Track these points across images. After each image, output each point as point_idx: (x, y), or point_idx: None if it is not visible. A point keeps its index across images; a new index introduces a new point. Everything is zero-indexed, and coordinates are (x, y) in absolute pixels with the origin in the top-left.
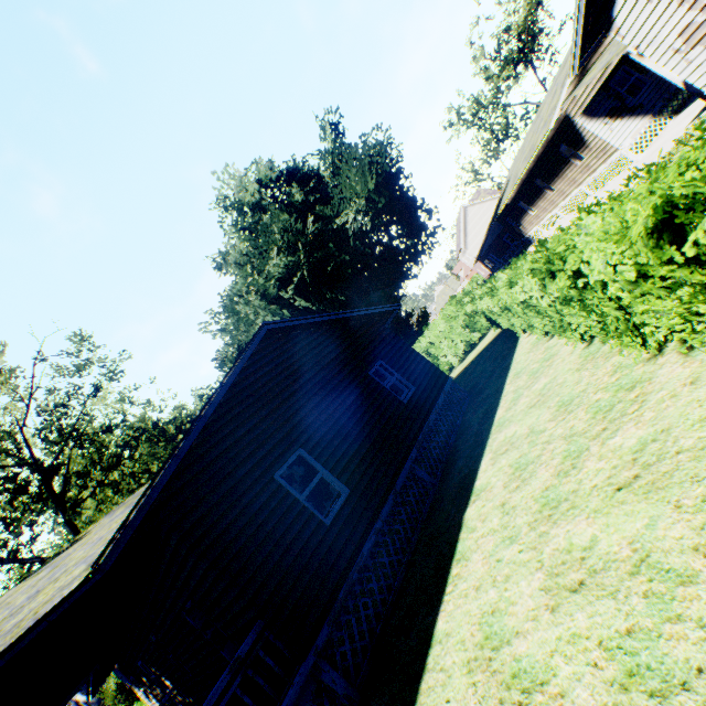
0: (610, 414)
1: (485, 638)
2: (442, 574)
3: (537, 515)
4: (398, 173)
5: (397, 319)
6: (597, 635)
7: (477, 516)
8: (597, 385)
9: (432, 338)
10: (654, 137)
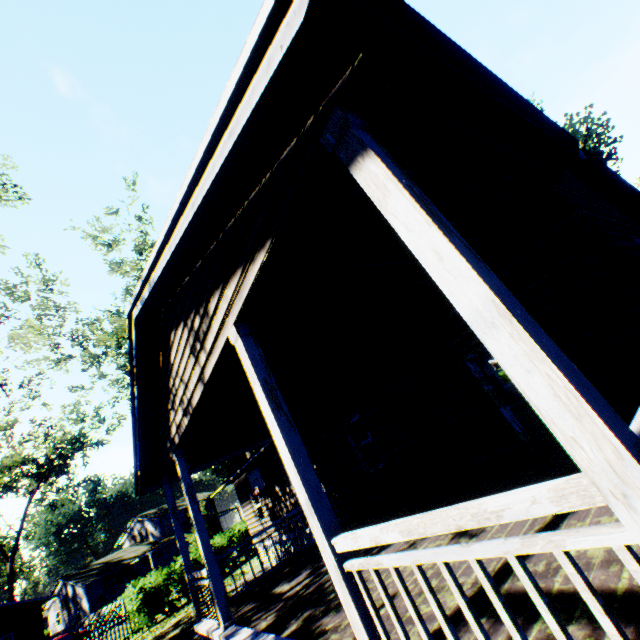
0: None
1: None
2: None
3: None
4: (610, 153)
5: None
6: None
7: None
8: None
9: None
10: None
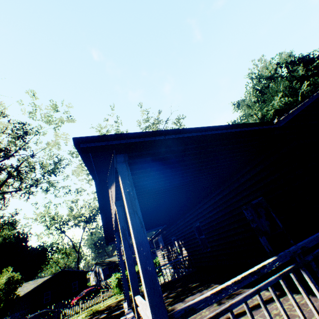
0: None
1: None
2: None
3: None
4: None
5: None
6: None
7: None
8: None
9: None
10: None
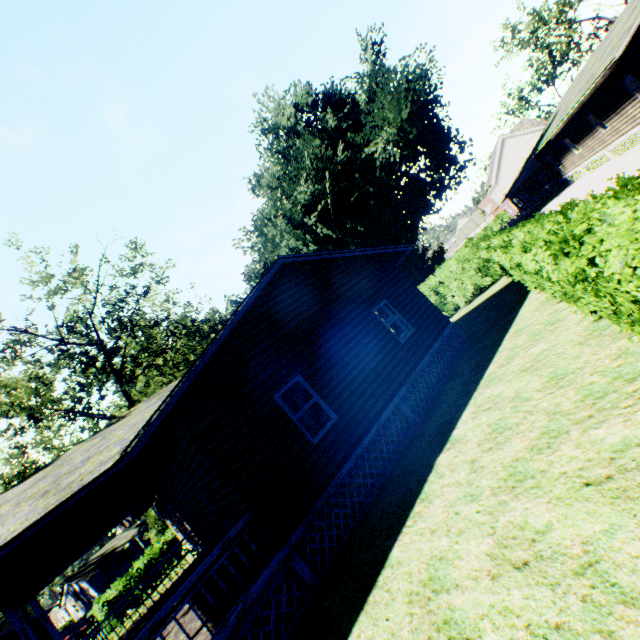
0: (601, 402)
1: (429, 579)
2: (406, 507)
3: (502, 483)
4: (435, 102)
5: (413, 252)
6: (527, 618)
7: (447, 464)
8: (595, 366)
9: (443, 277)
10: None
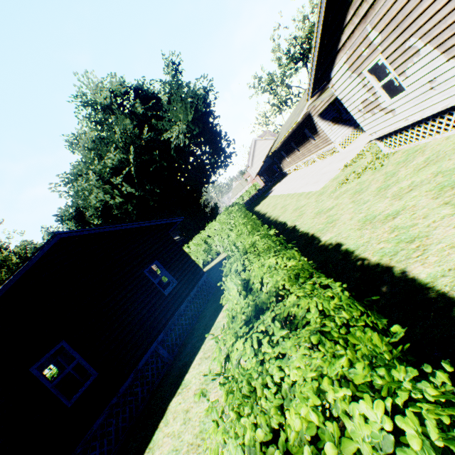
0: None
1: None
2: None
3: (194, 439)
4: (211, 114)
5: (198, 207)
6: None
7: (174, 411)
8: None
9: (210, 232)
10: (352, 140)
